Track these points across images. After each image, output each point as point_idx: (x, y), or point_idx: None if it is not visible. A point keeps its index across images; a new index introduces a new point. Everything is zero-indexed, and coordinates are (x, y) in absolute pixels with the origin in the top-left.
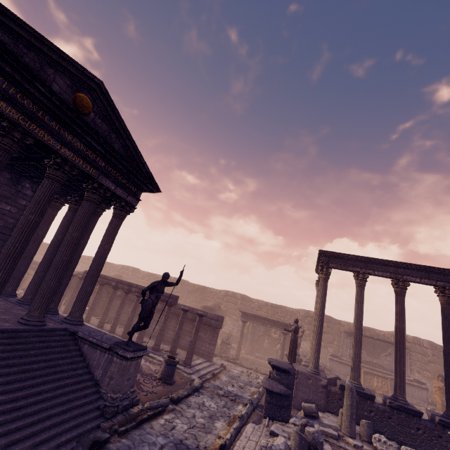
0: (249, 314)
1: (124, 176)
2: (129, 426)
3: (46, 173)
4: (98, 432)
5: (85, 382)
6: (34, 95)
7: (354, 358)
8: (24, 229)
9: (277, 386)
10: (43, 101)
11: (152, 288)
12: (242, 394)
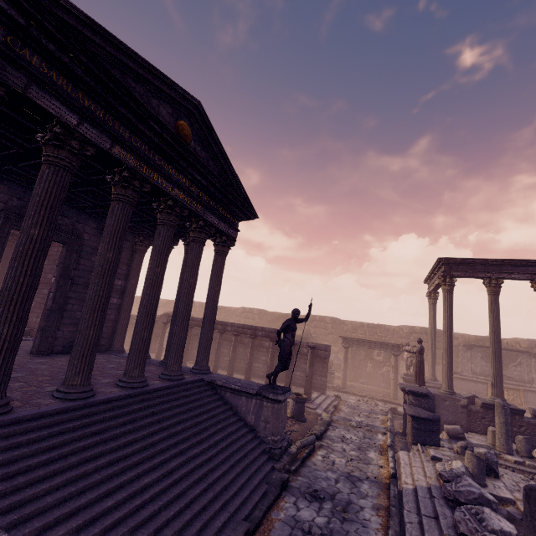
0: (351, 339)
1: (223, 207)
2: (297, 465)
3: (158, 219)
4: (277, 473)
5: (243, 429)
6: (146, 135)
7: (495, 374)
8: (154, 284)
9: (422, 411)
10: (153, 140)
11: (286, 328)
12: (374, 423)
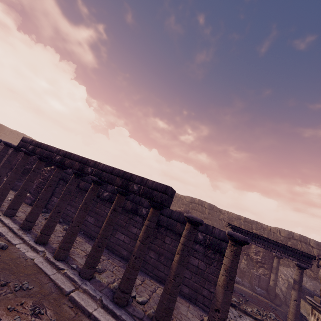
0: (243, 231)
1: None
2: None
3: None
4: None
5: None
6: None
7: None
8: None
9: None
10: None
11: None
12: None
